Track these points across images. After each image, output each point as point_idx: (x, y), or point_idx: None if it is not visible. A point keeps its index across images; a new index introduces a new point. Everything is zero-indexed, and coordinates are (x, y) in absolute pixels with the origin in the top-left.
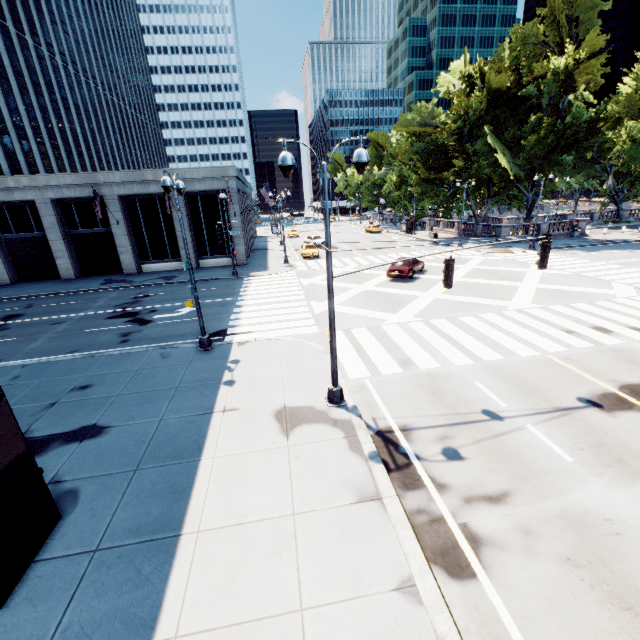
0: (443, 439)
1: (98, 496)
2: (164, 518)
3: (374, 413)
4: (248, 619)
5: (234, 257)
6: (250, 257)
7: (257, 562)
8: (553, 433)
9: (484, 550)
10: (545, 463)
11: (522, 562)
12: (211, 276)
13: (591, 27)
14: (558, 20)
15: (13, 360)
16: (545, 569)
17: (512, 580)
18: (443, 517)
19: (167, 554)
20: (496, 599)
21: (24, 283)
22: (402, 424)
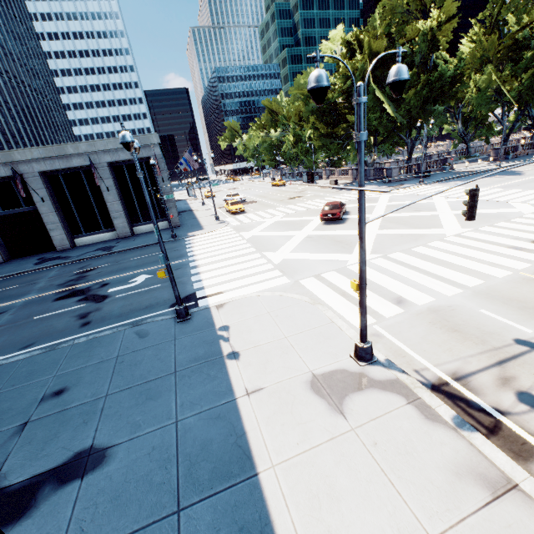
0: (506, 382)
1: None
2: None
3: (411, 364)
4: None
5: (167, 221)
6: (180, 219)
7: None
8: None
9: None
10: None
11: None
12: (150, 241)
13: None
14: None
15: None
16: None
17: None
18: None
19: None
20: None
21: None
22: (450, 372)
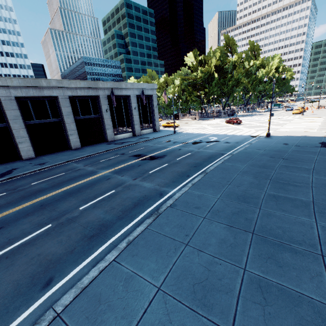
0: None
1: None
2: None
3: None
4: None
5: (152, 128)
6: None
7: None
8: None
9: None
10: None
11: None
12: (166, 134)
13: (235, 51)
14: (230, 47)
15: (227, 152)
16: None
17: None
18: None
19: None
20: None
21: (45, 155)
22: None
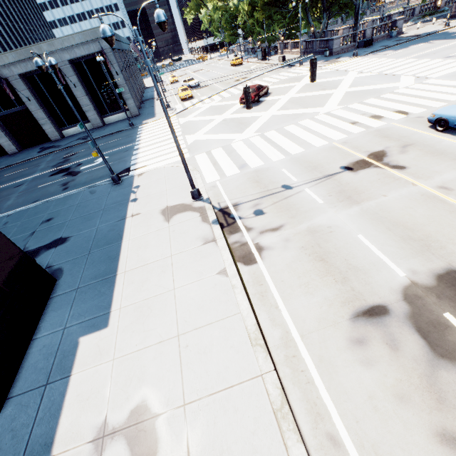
0: (256, 206)
1: (72, 268)
2: (107, 270)
3: (219, 200)
4: (151, 297)
5: (128, 111)
6: (141, 108)
7: (154, 277)
8: (318, 190)
9: (264, 252)
10: (308, 207)
11: (280, 253)
12: (114, 130)
13: None
14: None
15: (0, 214)
16: (290, 253)
17: (273, 260)
18: (247, 242)
19: (111, 283)
20: (264, 269)
21: None
22: (234, 203)
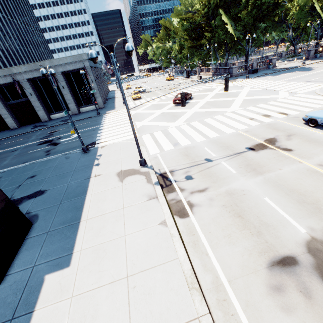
0: (186, 173)
1: (46, 215)
2: (73, 217)
3: (159, 167)
4: (106, 241)
5: (97, 104)
6: (106, 103)
7: (109, 225)
8: (231, 163)
9: (194, 208)
10: (225, 175)
11: (207, 209)
12: (86, 116)
13: None
14: None
15: None
16: (214, 210)
17: (202, 215)
18: (181, 200)
19: (75, 228)
20: (195, 221)
21: None
22: (170, 169)
